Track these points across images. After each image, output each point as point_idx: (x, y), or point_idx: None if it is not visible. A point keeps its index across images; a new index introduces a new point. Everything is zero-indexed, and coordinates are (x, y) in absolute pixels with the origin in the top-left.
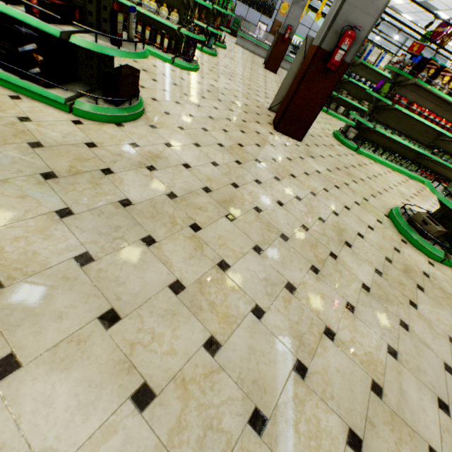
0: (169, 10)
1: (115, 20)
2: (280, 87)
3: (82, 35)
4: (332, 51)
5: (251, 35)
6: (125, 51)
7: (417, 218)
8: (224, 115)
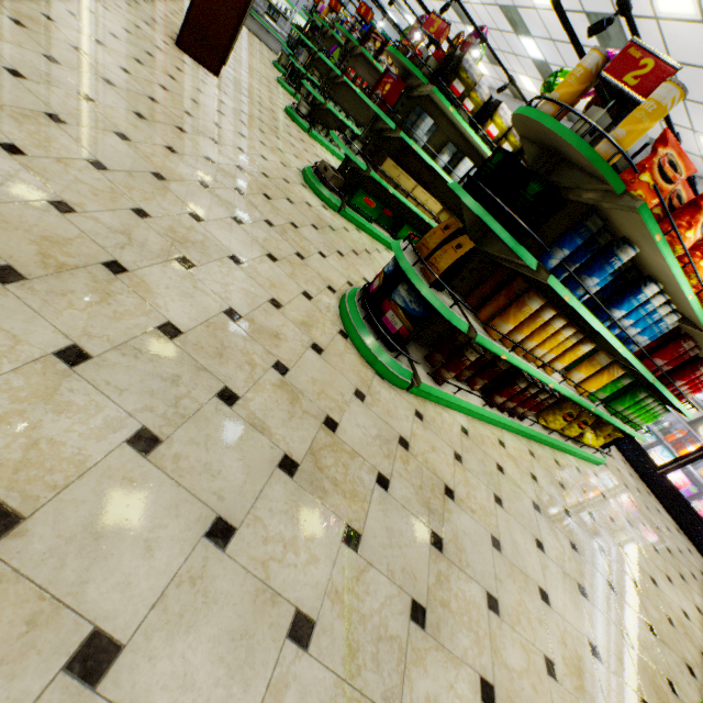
0: None
1: None
2: None
3: None
4: None
5: None
6: None
7: (321, 167)
8: None
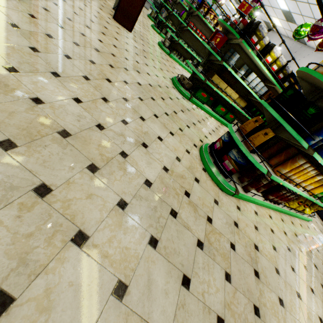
0: None
1: None
2: None
3: None
4: None
5: None
6: None
7: (181, 78)
8: None
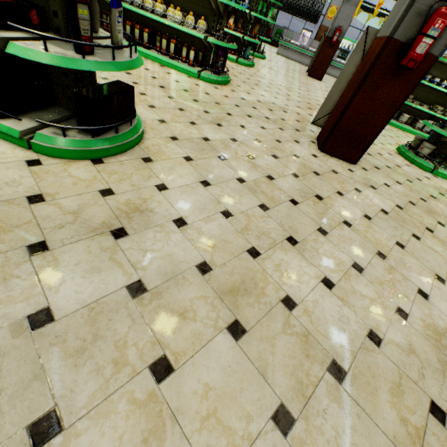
0: (197, 19)
1: (74, 15)
2: (328, 96)
3: (29, 42)
4: (411, 41)
5: (293, 43)
6: (94, 61)
7: None
8: (253, 135)
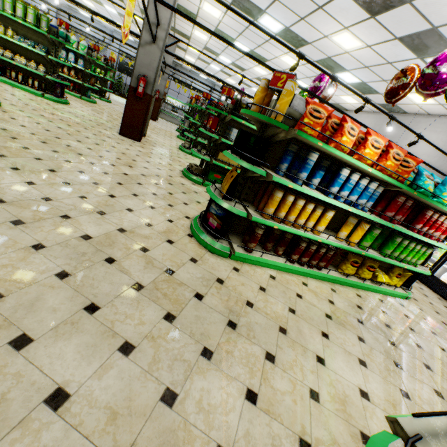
0: (38, 65)
1: None
2: None
3: None
4: (137, 87)
5: None
6: None
7: (190, 166)
8: (76, 122)
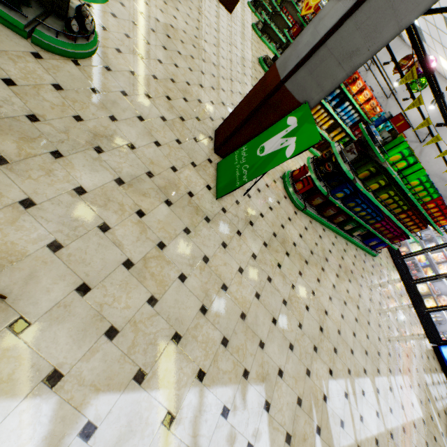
0: None
1: None
2: None
3: None
4: None
5: None
6: None
7: (266, 58)
8: None
